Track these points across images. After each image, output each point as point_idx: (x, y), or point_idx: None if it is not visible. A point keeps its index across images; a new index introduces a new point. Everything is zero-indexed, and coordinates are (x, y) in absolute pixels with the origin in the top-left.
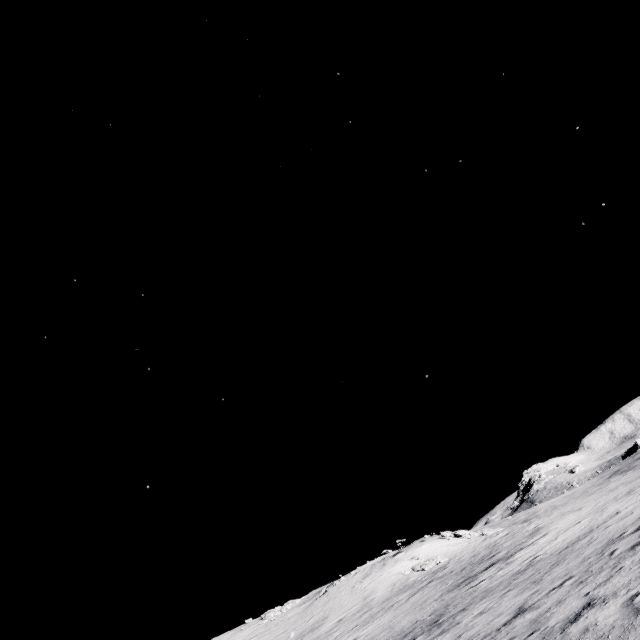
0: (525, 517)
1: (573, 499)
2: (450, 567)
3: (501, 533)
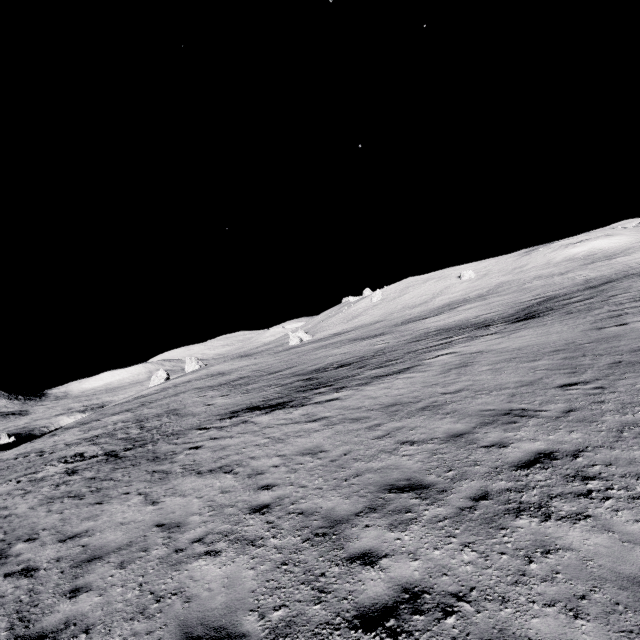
0: None
1: None
2: (597, 255)
3: None
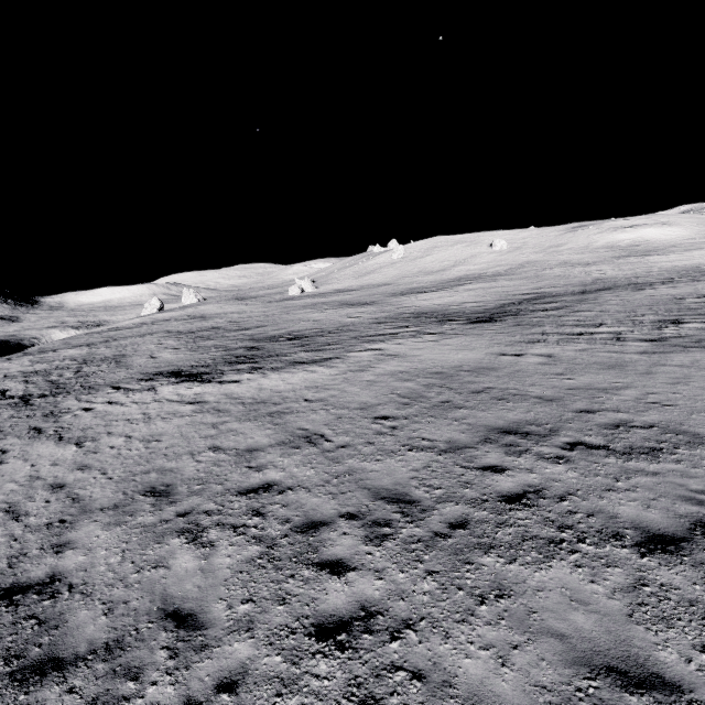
0: None
1: None
2: (639, 247)
3: (702, 240)
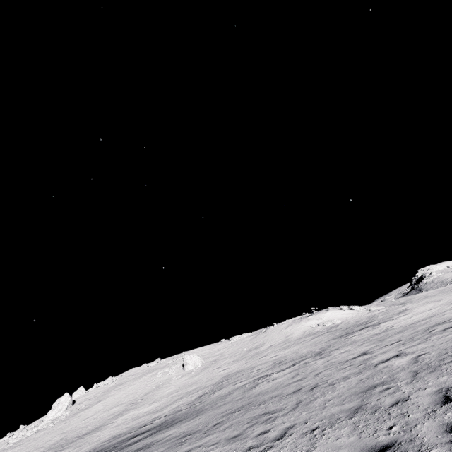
0: (403, 301)
1: (442, 293)
2: (341, 326)
3: (381, 310)
